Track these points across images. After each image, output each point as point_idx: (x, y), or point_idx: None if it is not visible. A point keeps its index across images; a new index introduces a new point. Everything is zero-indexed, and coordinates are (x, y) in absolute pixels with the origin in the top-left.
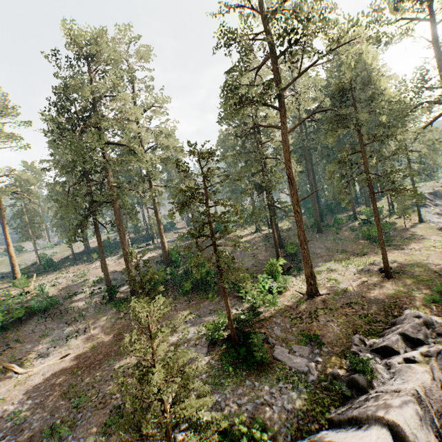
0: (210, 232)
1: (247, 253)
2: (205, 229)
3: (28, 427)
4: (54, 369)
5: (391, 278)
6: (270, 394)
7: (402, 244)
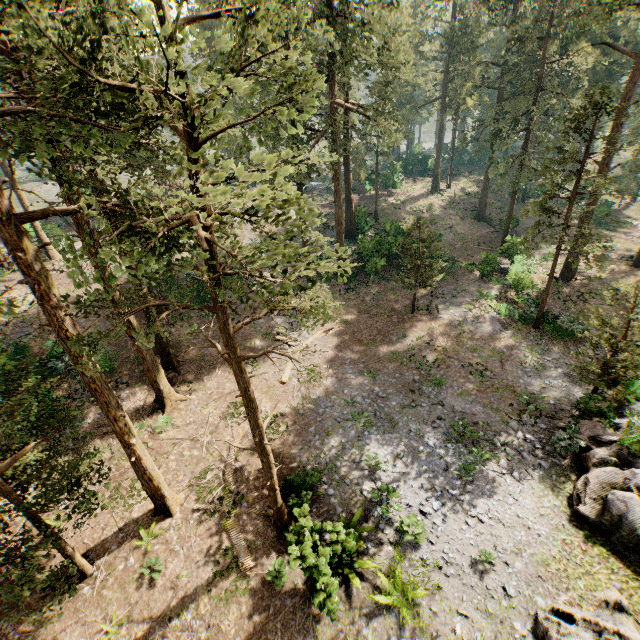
0: (569, 210)
1: (439, 224)
2: (560, 206)
3: (388, 382)
4: (331, 342)
5: (637, 268)
6: (596, 355)
7: (621, 229)
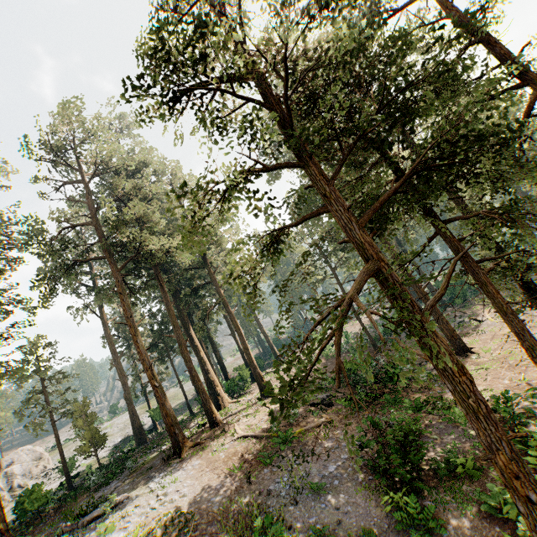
0: None
1: None
2: None
3: None
4: None
5: None
6: None
7: None
